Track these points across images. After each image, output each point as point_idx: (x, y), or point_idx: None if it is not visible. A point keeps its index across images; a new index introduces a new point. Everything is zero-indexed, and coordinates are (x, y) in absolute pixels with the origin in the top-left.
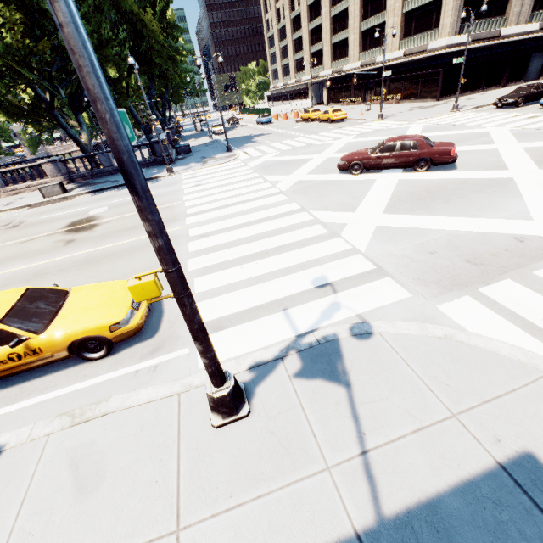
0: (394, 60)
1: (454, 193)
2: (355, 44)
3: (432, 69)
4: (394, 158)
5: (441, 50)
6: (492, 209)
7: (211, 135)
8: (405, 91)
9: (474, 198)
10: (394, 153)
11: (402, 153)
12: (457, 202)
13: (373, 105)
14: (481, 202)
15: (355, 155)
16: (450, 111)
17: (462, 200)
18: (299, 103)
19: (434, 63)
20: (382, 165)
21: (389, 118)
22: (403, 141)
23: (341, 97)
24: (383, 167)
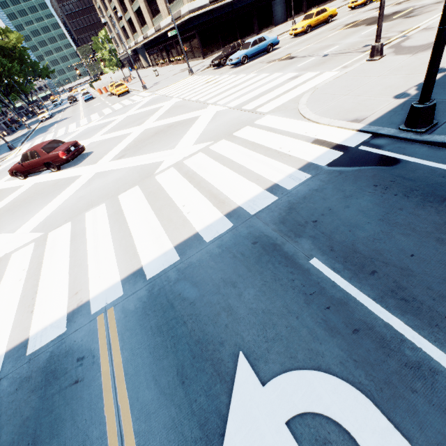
0: (169, 25)
1: (33, 199)
2: (145, 12)
3: (190, 31)
4: (31, 165)
5: (188, 15)
6: (18, 220)
7: (28, 126)
8: (186, 51)
9: (32, 205)
10: (29, 162)
11: (33, 160)
12: (18, 212)
13: (171, 66)
14: (27, 211)
15: (14, 165)
16: (189, 75)
17: (23, 209)
18: (117, 74)
19: (189, 26)
20: (31, 171)
21: (152, 87)
22: (30, 151)
23: (157, 59)
24: (33, 172)
